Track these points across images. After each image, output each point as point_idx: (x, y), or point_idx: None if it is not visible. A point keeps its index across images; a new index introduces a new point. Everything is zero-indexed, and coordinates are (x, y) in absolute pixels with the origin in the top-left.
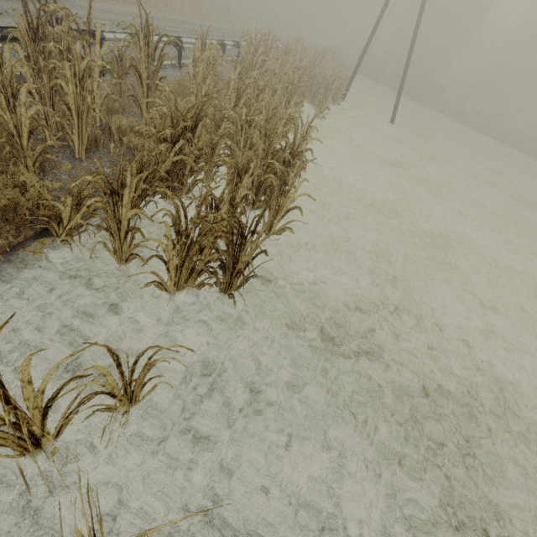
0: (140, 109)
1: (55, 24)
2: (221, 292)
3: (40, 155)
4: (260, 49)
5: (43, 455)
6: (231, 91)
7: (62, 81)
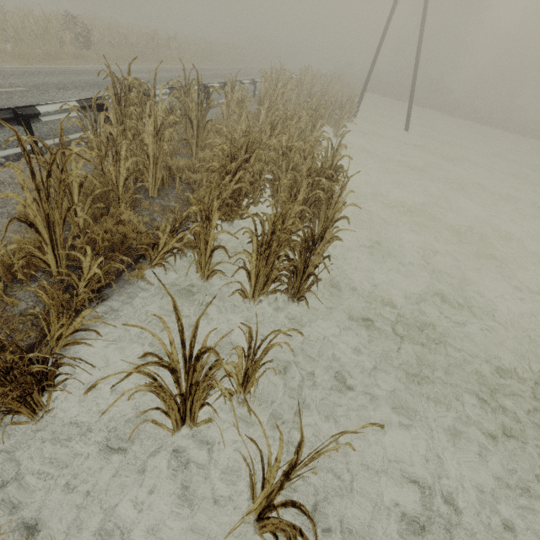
0: (191, 150)
1: (128, 92)
2: (291, 296)
3: (130, 197)
4: (280, 83)
5: (181, 434)
6: (264, 123)
7: (146, 136)
